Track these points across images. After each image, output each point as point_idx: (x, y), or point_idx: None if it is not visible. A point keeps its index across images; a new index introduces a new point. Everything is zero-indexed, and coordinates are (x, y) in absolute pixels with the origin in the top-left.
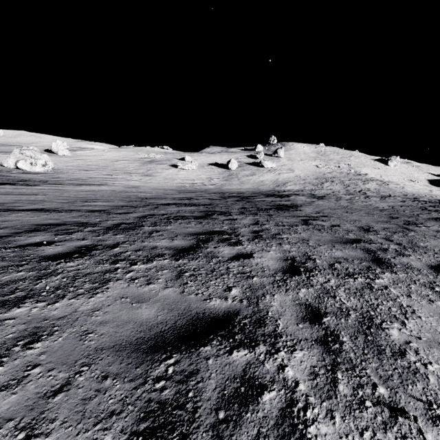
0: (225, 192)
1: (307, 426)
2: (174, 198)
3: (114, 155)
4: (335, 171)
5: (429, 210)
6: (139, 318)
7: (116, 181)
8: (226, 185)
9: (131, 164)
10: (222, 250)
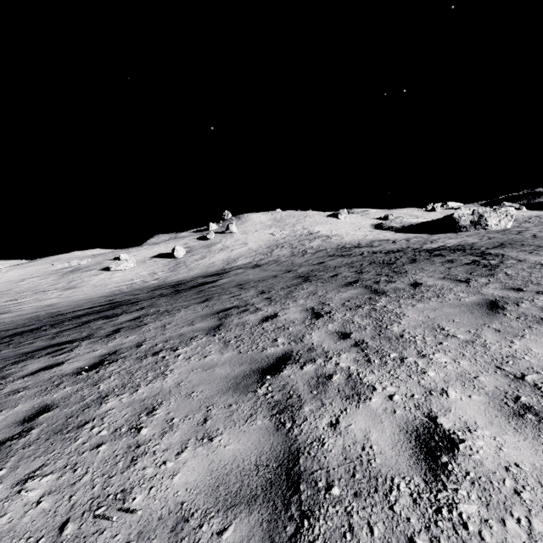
0: (164, 284)
1: (75, 349)
2: (94, 303)
3: (18, 274)
4: (289, 235)
5: (333, 255)
6: (19, 352)
7: (24, 305)
8: (171, 277)
9: (45, 280)
10: (98, 323)
